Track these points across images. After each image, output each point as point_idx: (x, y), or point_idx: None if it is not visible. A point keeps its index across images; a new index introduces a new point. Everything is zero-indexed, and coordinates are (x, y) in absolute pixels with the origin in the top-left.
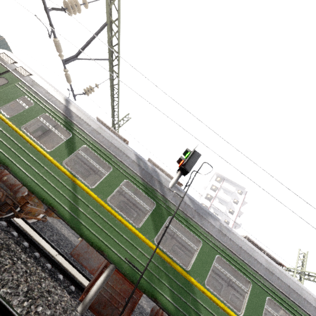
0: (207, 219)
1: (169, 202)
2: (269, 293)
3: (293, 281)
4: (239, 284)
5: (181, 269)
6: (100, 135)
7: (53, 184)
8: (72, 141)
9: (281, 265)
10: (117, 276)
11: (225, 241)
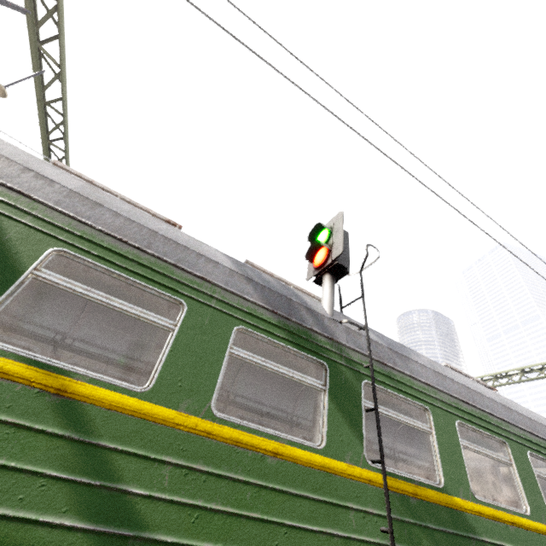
0: (411, 358)
1: (345, 349)
2: (526, 445)
3: (522, 406)
4: (498, 455)
5: (435, 491)
6: (104, 208)
7: None
8: None
9: (492, 390)
10: None
11: (450, 388)
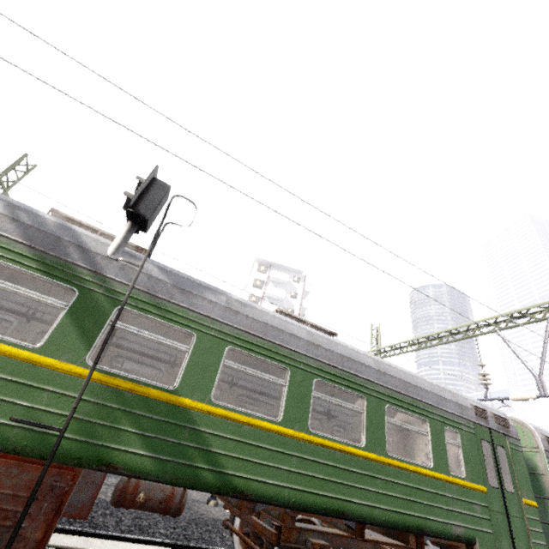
0: (200, 295)
1: (111, 281)
2: (316, 374)
3: (347, 347)
4: (271, 377)
5: (160, 391)
6: None
7: None
8: None
9: (333, 334)
10: (0, 463)
11: (239, 322)
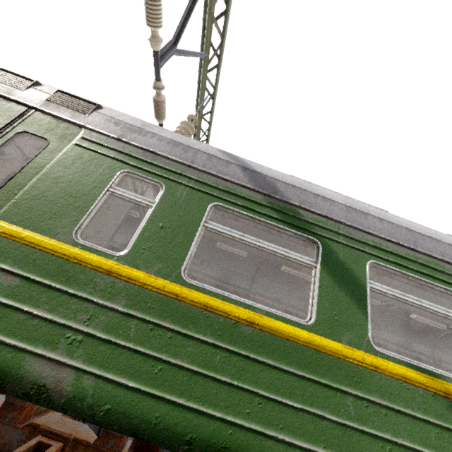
0: None
1: None
2: None
3: None
4: None
5: None
6: (369, 215)
7: (414, 445)
8: (336, 262)
9: None
10: None
11: None
